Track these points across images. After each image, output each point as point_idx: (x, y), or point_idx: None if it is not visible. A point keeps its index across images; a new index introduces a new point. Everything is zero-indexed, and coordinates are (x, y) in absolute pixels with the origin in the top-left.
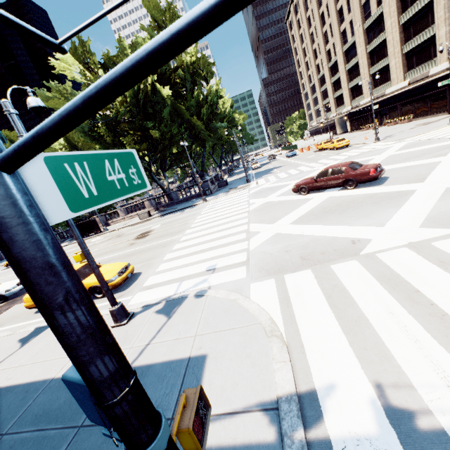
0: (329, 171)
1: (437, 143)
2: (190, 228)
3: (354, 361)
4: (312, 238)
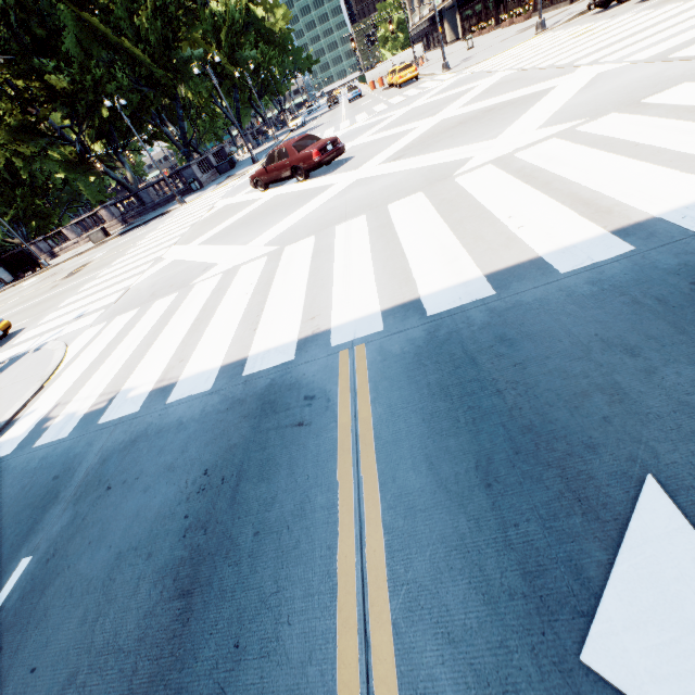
0: (276, 155)
1: (471, 83)
2: (123, 257)
3: (65, 391)
4: (189, 265)
